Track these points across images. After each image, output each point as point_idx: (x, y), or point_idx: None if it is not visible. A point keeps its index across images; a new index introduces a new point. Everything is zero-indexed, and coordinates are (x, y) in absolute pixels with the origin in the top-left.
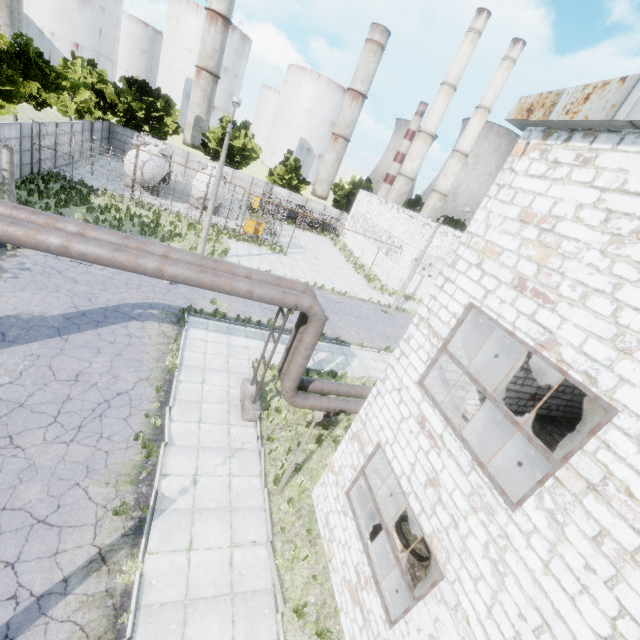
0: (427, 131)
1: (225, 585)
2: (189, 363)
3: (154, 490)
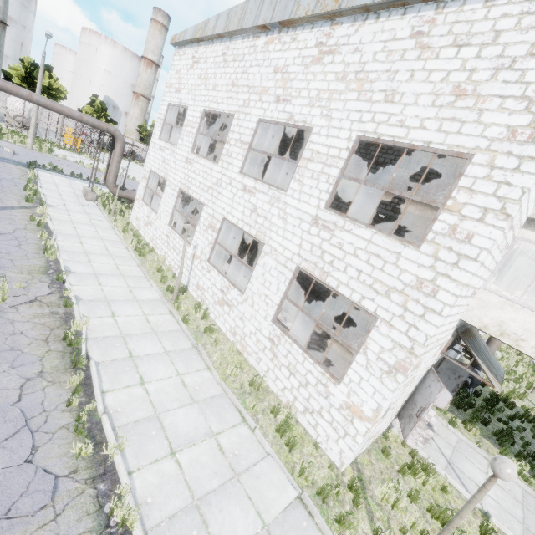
0: None
1: (90, 223)
2: (45, 180)
3: (44, 200)
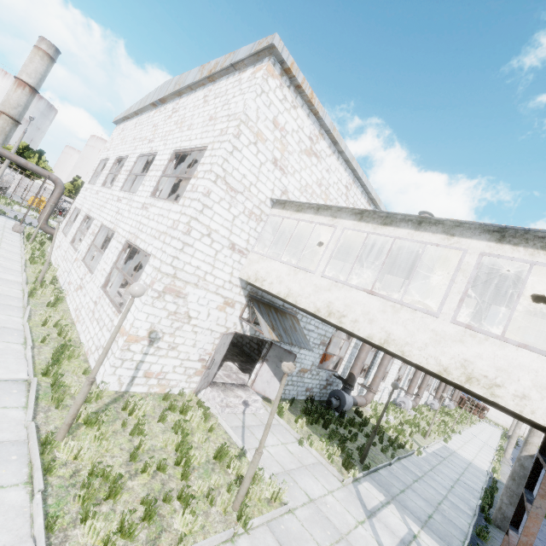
0: None
1: None
2: None
3: None
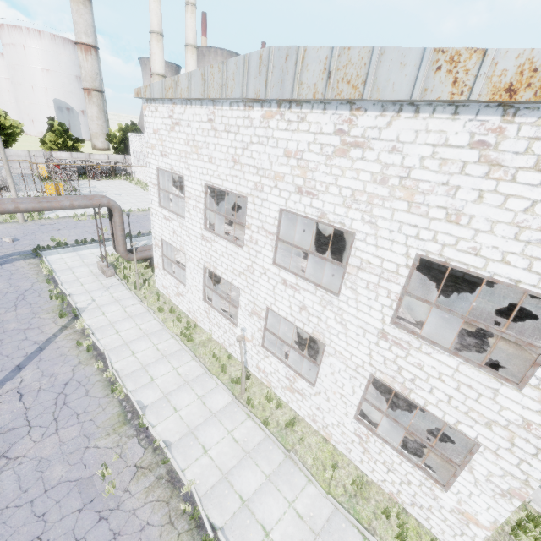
0: (158, 73)
1: (126, 316)
2: (59, 269)
3: (74, 306)
